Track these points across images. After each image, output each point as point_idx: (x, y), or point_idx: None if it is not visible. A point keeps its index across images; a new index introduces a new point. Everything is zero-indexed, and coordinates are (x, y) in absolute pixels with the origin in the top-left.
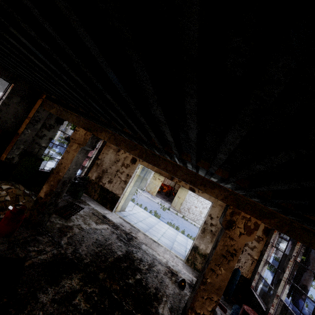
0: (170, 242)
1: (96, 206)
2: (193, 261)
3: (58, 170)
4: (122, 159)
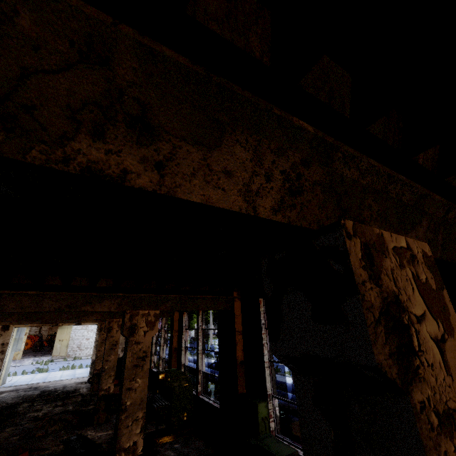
0: (71, 376)
1: None
2: None
3: None
4: None
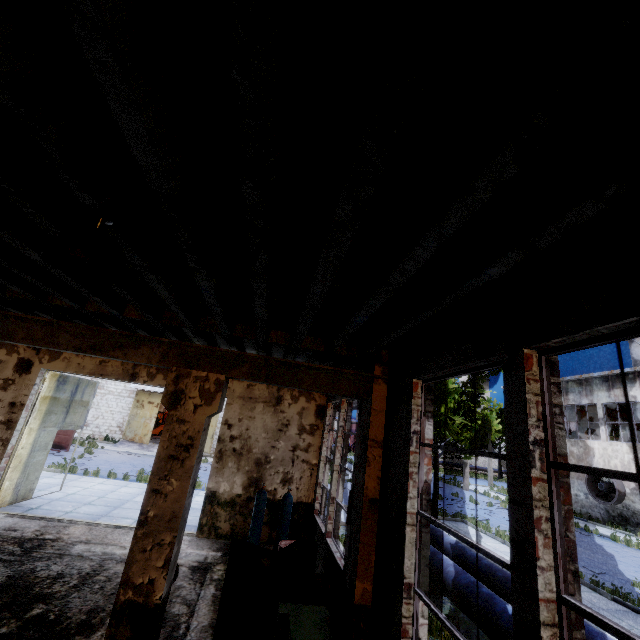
0: None
1: None
2: (212, 525)
3: None
4: None
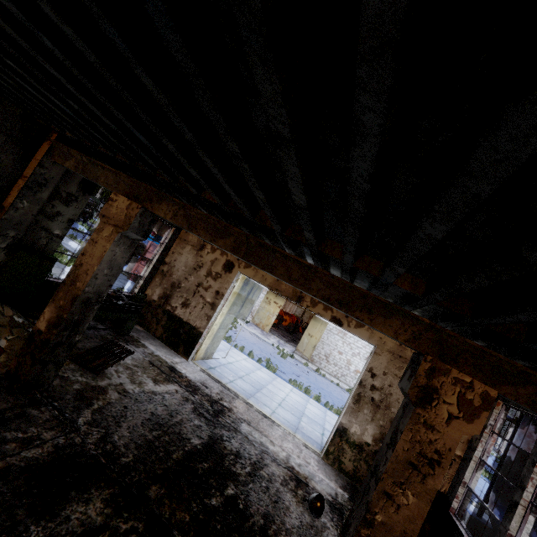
0: (294, 417)
1: (159, 350)
2: (337, 456)
3: (75, 277)
4: (208, 263)
